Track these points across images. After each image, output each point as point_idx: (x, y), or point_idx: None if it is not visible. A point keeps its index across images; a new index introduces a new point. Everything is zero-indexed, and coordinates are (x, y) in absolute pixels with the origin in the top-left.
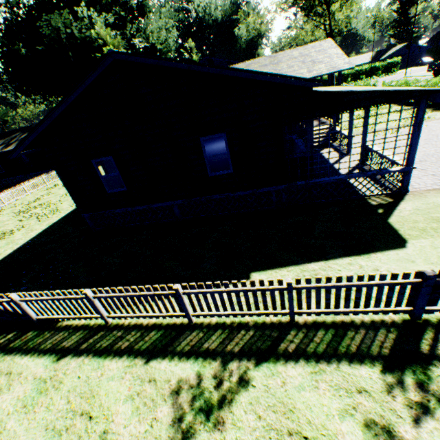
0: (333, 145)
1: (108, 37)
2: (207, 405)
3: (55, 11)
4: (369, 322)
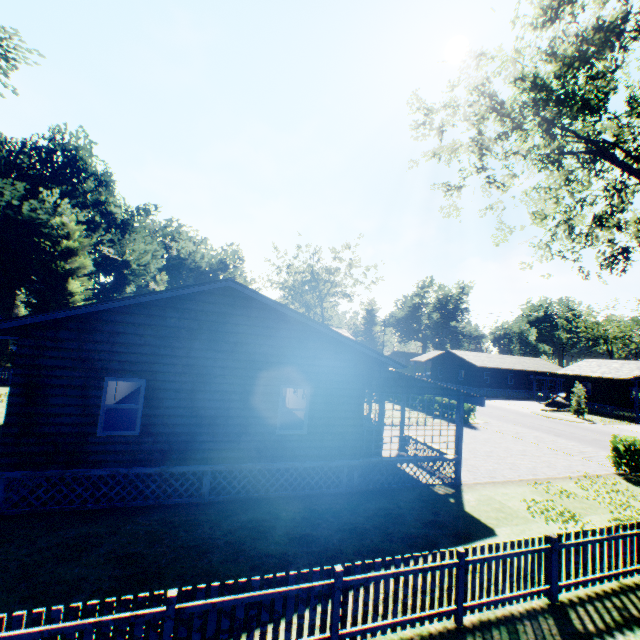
0: None
1: (78, 232)
2: None
3: (2, 176)
4: (525, 611)
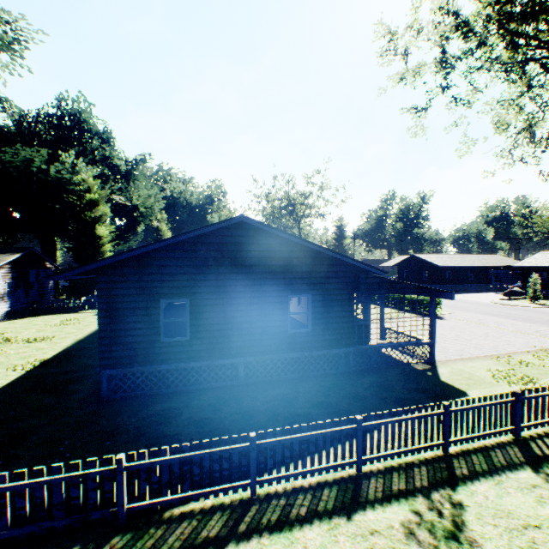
0: None
1: (96, 186)
2: (448, 532)
3: (28, 145)
4: (495, 444)
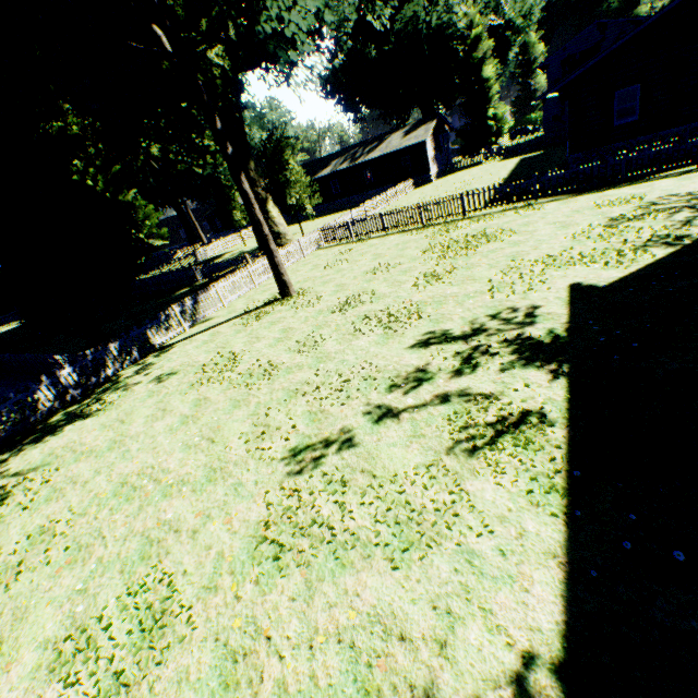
0: None
1: (477, 17)
2: None
3: (403, 1)
4: None
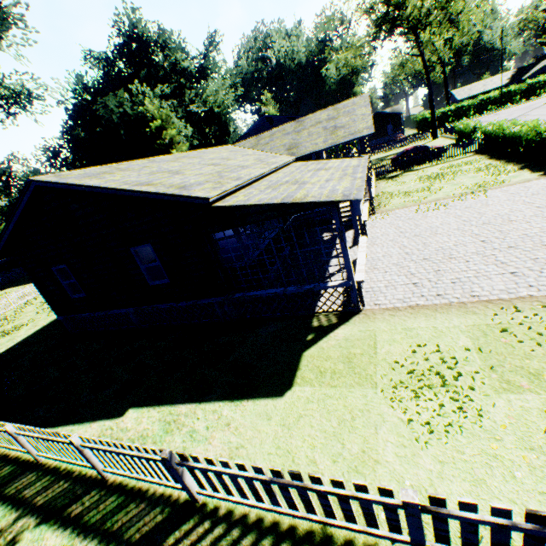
0: None
1: (156, 111)
2: None
3: (114, 91)
4: (158, 495)
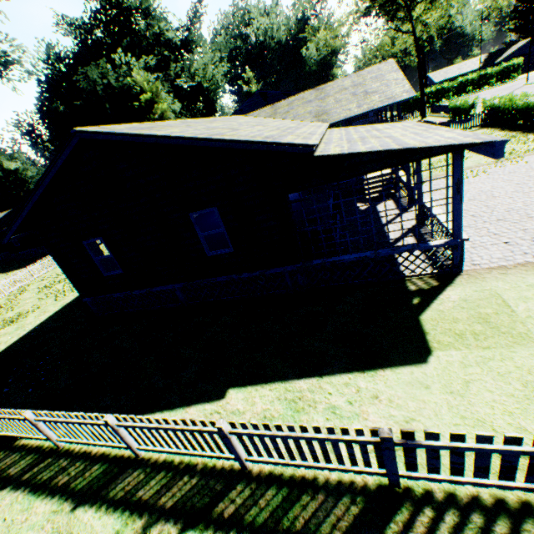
0: (396, 195)
1: (145, 83)
2: None
3: (93, 61)
4: (334, 483)
